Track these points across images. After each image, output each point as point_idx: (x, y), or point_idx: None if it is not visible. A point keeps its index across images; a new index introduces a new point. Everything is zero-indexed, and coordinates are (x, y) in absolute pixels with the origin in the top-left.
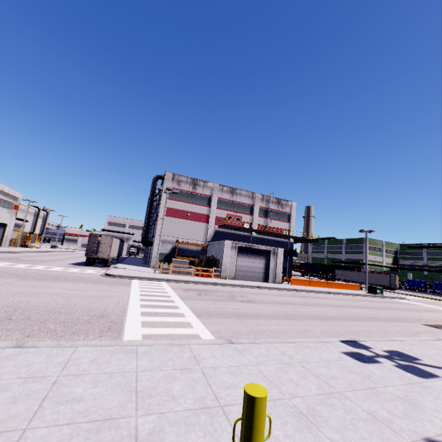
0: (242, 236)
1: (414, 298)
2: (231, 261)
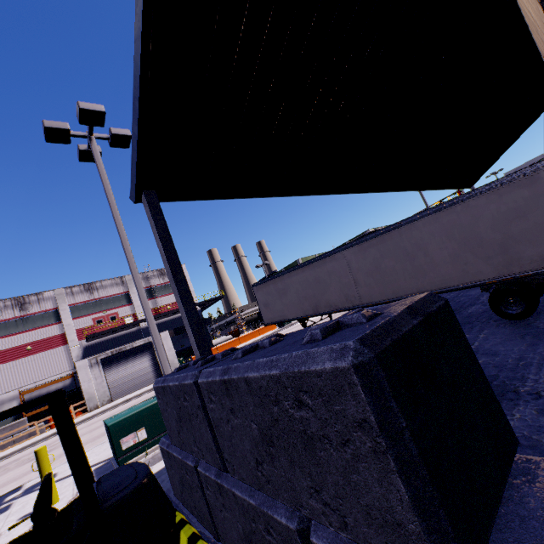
0: (128, 335)
1: None
2: (97, 383)
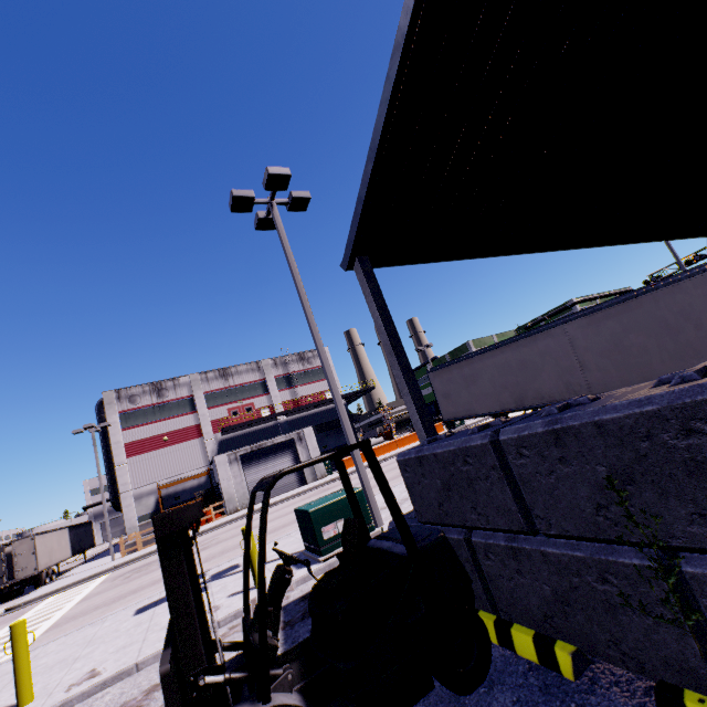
0: (264, 430)
1: None
2: (236, 482)
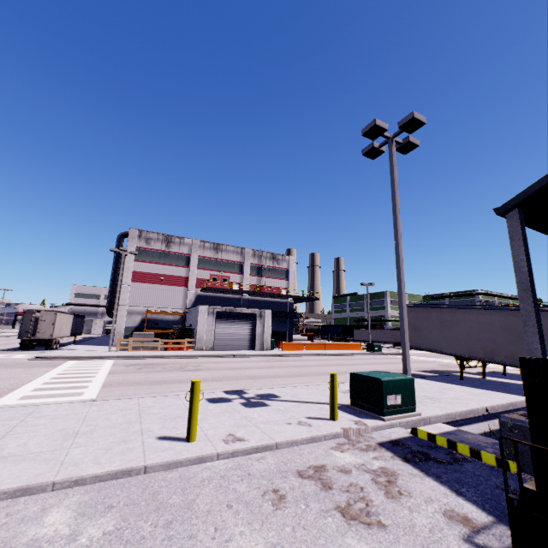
0: (230, 299)
1: (421, 352)
2: (208, 329)
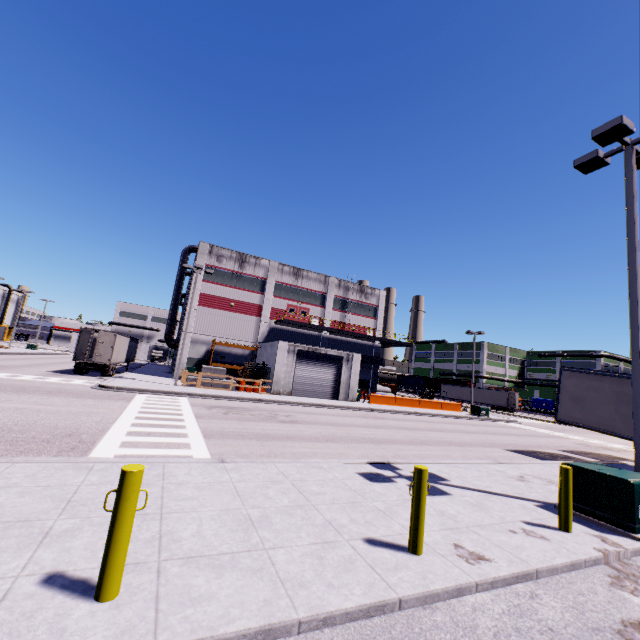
0: (308, 336)
1: (532, 421)
2: (286, 370)
